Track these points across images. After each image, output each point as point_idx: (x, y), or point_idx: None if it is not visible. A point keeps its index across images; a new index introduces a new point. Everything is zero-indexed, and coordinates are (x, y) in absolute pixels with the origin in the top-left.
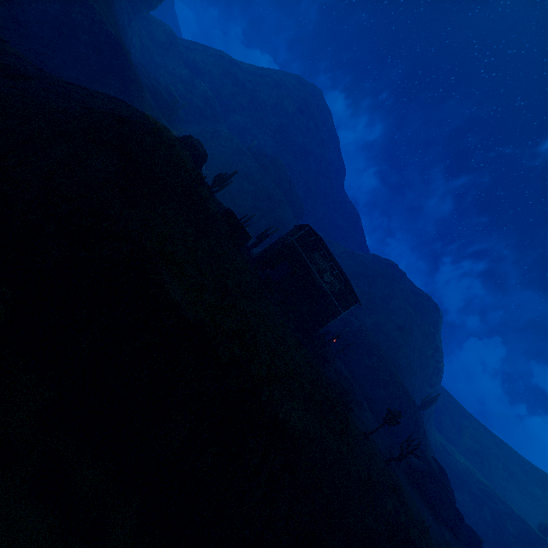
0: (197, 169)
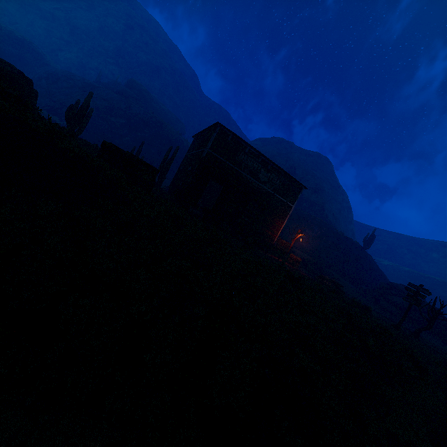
0: None
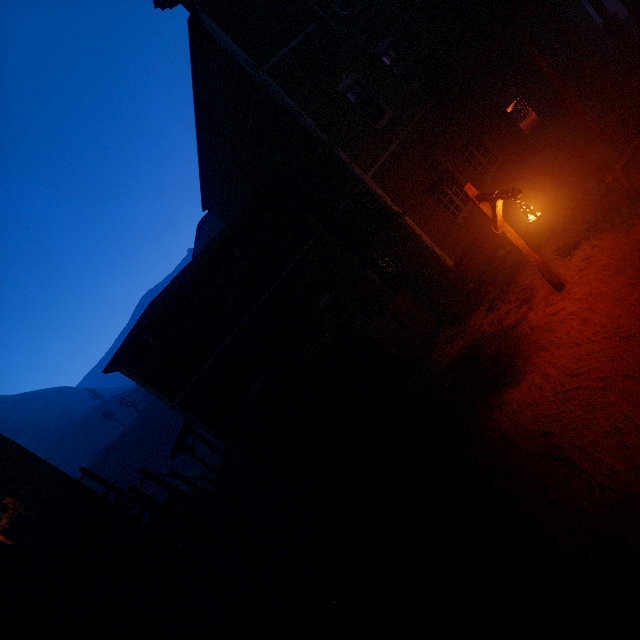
0: None
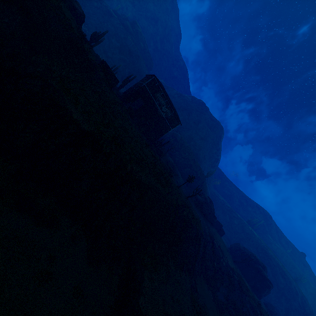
0: (79, 27)
